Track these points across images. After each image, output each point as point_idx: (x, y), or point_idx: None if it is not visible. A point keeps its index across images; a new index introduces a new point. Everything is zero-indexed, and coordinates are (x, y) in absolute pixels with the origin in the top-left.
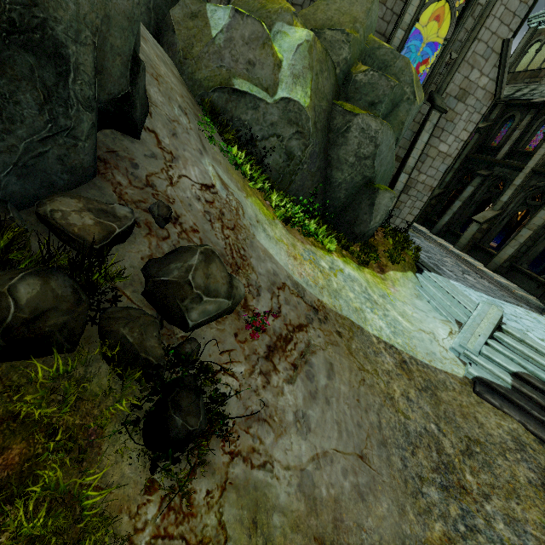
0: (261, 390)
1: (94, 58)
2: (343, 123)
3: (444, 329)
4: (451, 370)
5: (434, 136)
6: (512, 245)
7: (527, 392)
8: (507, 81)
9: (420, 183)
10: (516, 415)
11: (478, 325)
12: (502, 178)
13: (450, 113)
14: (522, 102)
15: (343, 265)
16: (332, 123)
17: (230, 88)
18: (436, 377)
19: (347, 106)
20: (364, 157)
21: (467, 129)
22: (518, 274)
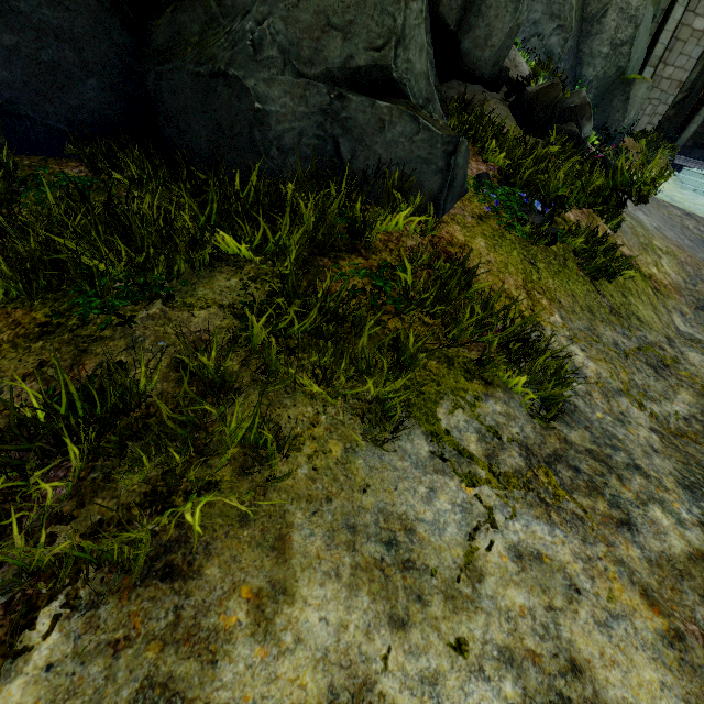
0: None
1: None
2: (599, 8)
3: None
4: None
5: (688, 11)
6: None
7: None
8: None
9: (665, 80)
10: None
11: None
12: None
13: None
14: None
15: None
16: (585, 12)
17: None
18: None
19: None
20: (621, 43)
21: None
22: None
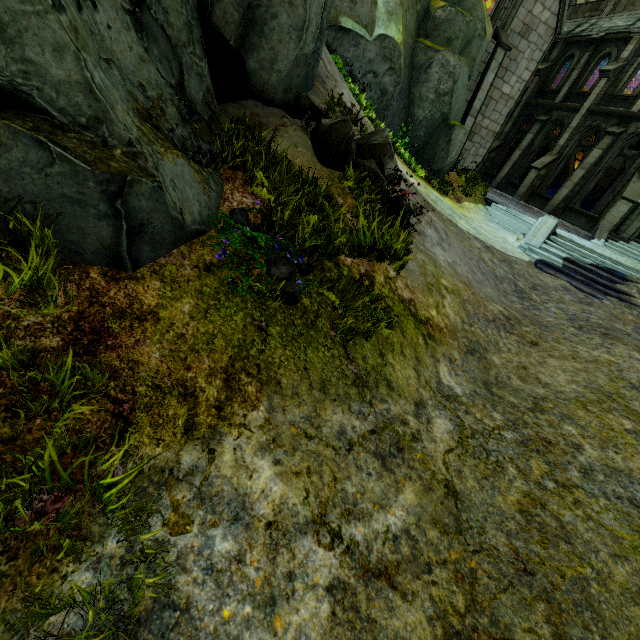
0: (418, 224)
1: (330, 1)
2: (425, 60)
3: (513, 237)
4: (520, 257)
5: (498, 77)
6: (567, 186)
7: (573, 267)
8: (568, 15)
9: (483, 129)
10: (565, 278)
11: (538, 231)
12: (560, 122)
13: (514, 51)
14: (581, 39)
15: (431, 190)
16: (415, 61)
17: (337, 27)
18: (510, 258)
19: (428, 43)
20: (443, 93)
21: (529, 69)
22: (571, 213)
